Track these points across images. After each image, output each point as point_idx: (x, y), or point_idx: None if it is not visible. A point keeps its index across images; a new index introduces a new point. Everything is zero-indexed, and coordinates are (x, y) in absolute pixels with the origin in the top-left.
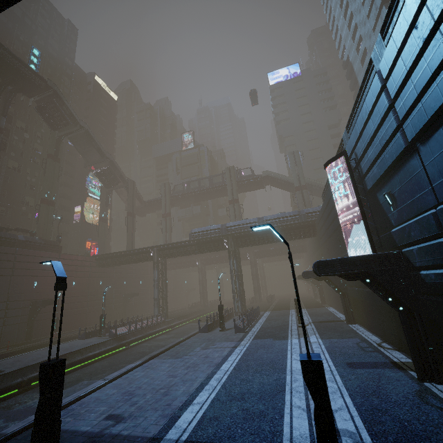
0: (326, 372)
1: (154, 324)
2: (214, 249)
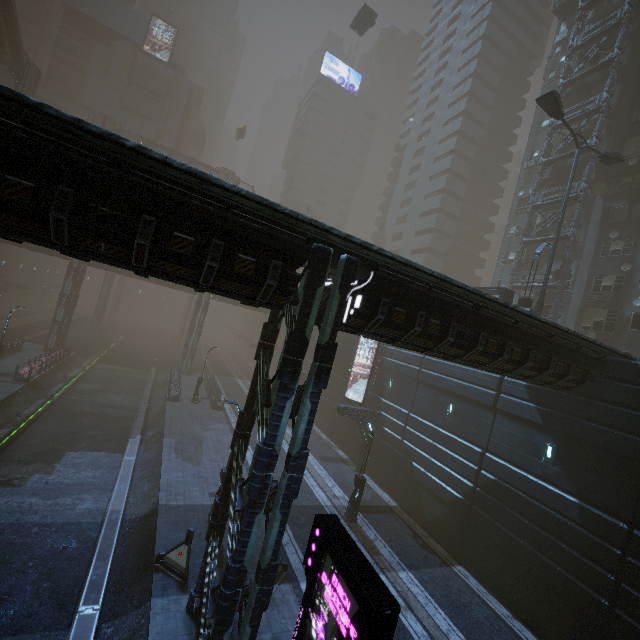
0: (314, 463)
1: (59, 361)
2: (181, 289)
